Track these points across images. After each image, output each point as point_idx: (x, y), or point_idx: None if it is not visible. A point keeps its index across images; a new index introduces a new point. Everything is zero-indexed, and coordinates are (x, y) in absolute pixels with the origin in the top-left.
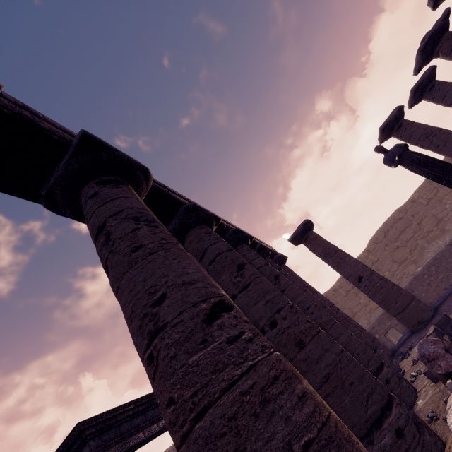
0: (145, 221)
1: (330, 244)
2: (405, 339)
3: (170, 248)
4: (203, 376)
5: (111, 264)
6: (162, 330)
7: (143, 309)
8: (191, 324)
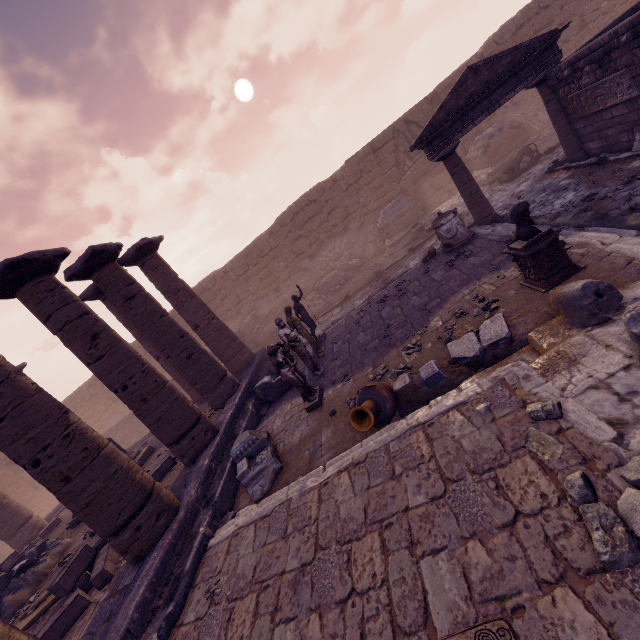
0: None
1: None
2: None
3: None
4: None
5: None
6: None
7: None
8: None
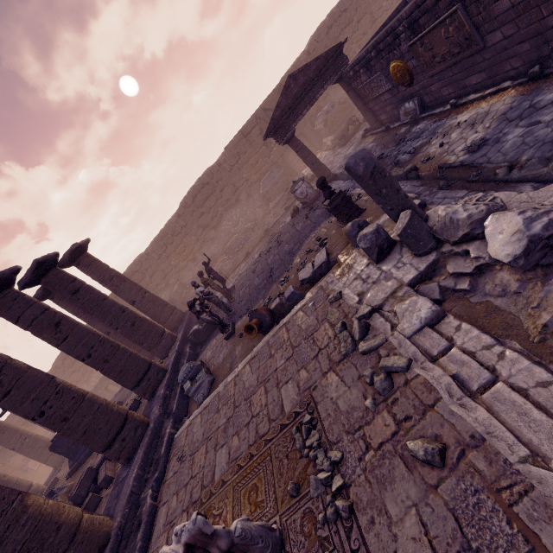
0: None
1: None
2: None
3: None
4: None
5: None
6: None
7: None
8: None
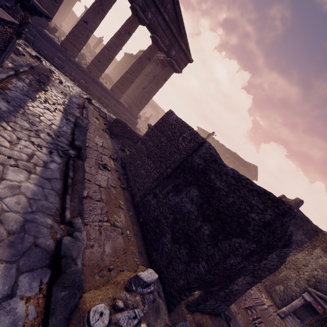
0: None
1: None
2: None
3: None
4: None
5: None
6: None
7: None
8: None
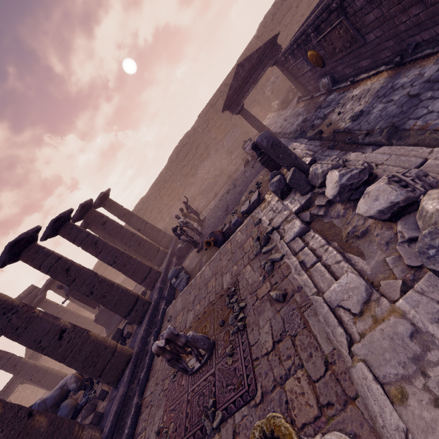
0: None
1: None
2: None
3: None
4: None
5: None
6: None
7: None
8: None
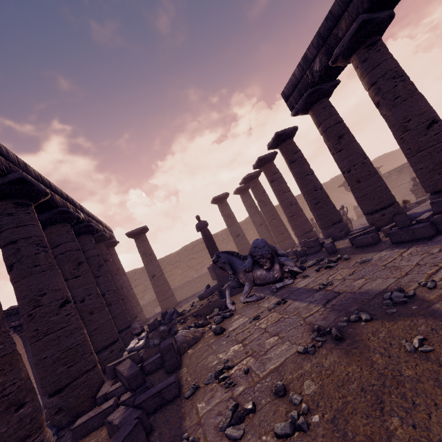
0: (42, 246)
1: (150, 248)
2: (157, 314)
3: (53, 269)
4: (54, 324)
5: (18, 268)
6: (41, 307)
7: (34, 296)
8: (54, 307)
